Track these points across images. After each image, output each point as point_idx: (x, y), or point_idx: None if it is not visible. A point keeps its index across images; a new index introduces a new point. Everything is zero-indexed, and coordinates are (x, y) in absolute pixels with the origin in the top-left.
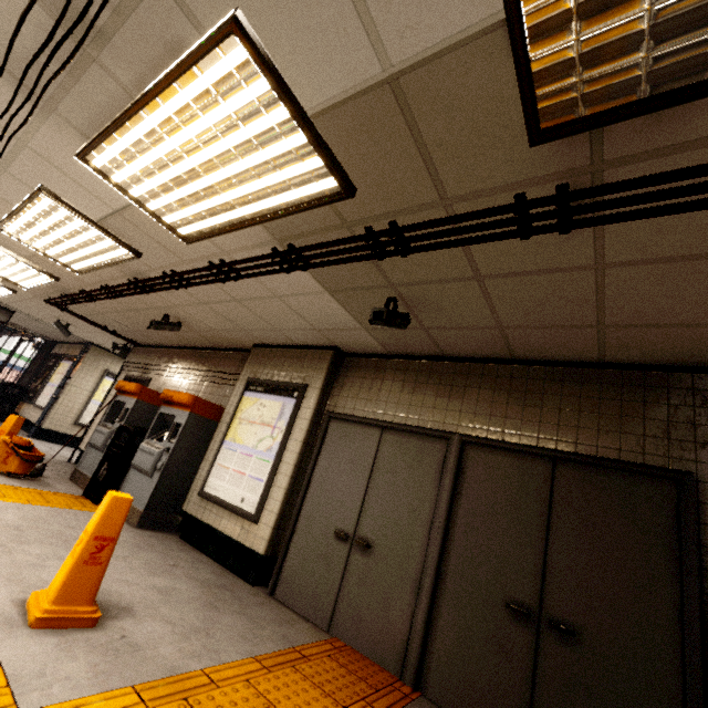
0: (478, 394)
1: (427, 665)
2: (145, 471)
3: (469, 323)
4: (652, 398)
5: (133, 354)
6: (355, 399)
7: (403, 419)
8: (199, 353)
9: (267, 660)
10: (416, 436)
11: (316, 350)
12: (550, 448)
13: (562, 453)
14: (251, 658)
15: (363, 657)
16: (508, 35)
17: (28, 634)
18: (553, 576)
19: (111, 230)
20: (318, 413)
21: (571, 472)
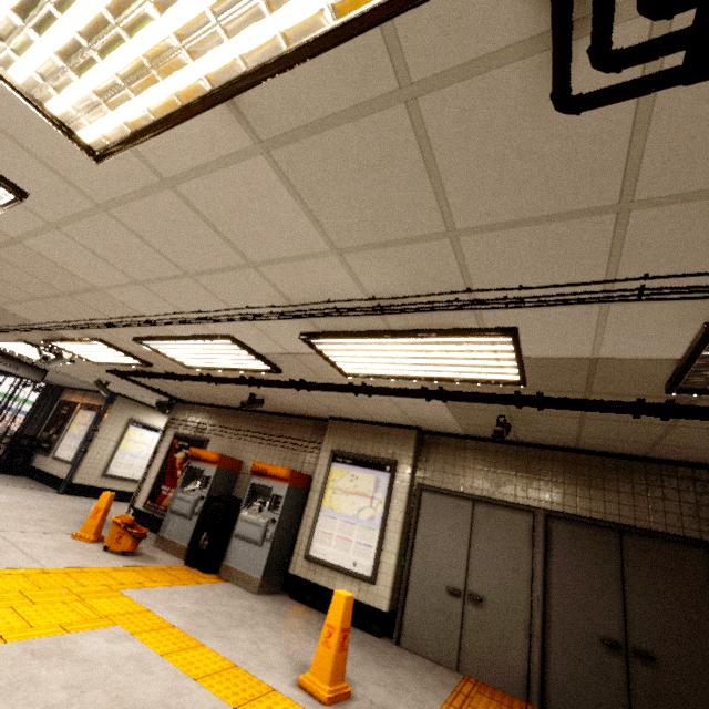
0: (551, 476)
1: (547, 690)
2: (254, 541)
3: (555, 432)
4: (683, 487)
5: (177, 411)
6: (442, 474)
7: (490, 494)
8: (262, 417)
9: (453, 703)
10: (505, 509)
11: (399, 428)
12: (616, 523)
13: (626, 526)
14: (444, 704)
15: (494, 689)
16: (675, 363)
17: None
18: (632, 618)
19: (267, 358)
20: (410, 485)
21: (634, 541)
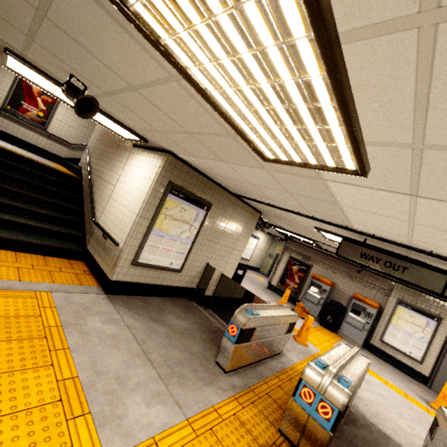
0: None
1: None
2: (357, 328)
3: None
4: None
5: (289, 244)
6: None
7: None
8: (347, 264)
9: None
10: None
11: (446, 302)
12: None
13: None
14: None
15: None
16: None
17: None
18: None
19: None
20: None
21: None
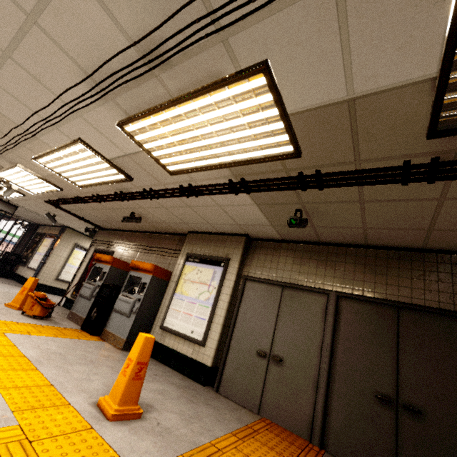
0: (344, 266)
1: (327, 433)
2: (124, 314)
3: (345, 225)
4: (456, 271)
5: (98, 234)
6: (262, 268)
7: (295, 281)
8: (148, 235)
9: (238, 434)
10: (306, 292)
11: (234, 236)
12: (395, 300)
13: (403, 303)
14: (229, 433)
15: (284, 429)
16: (432, 85)
17: (110, 425)
18: (404, 378)
19: (117, 164)
20: (238, 276)
21: (409, 315)
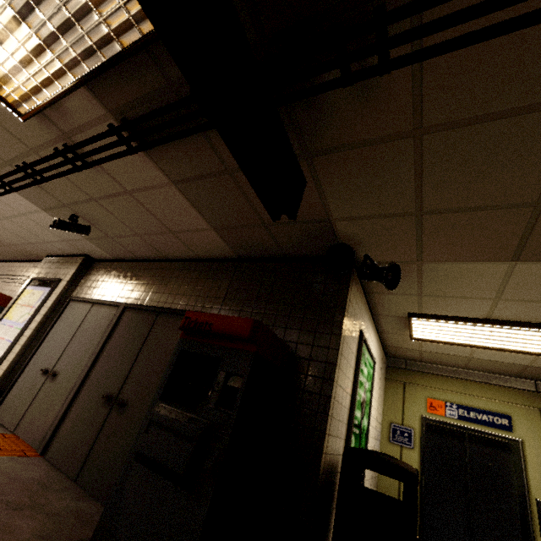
0: (145, 280)
1: (54, 439)
2: None
3: (123, 232)
4: (210, 276)
5: None
6: (88, 288)
7: (105, 298)
8: (20, 264)
9: None
10: (106, 307)
11: (76, 257)
12: (158, 306)
13: (162, 308)
14: None
15: (23, 442)
16: None
17: None
18: (131, 377)
19: None
20: (63, 297)
21: (162, 319)
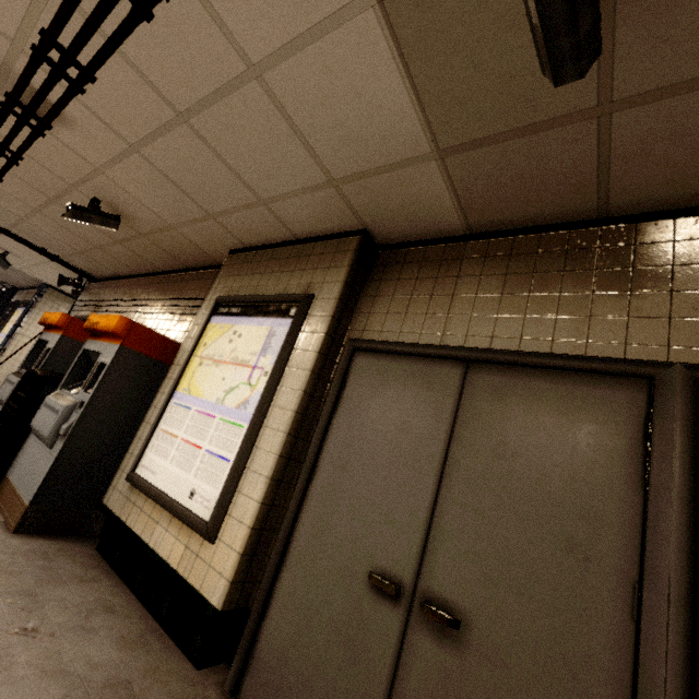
0: None
1: None
2: (43, 438)
3: None
4: None
5: (86, 291)
6: (403, 316)
7: (513, 344)
8: (161, 278)
9: None
10: (553, 374)
11: (330, 239)
12: None
13: None
14: None
15: None
16: None
17: None
18: None
19: None
20: (331, 341)
21: None
